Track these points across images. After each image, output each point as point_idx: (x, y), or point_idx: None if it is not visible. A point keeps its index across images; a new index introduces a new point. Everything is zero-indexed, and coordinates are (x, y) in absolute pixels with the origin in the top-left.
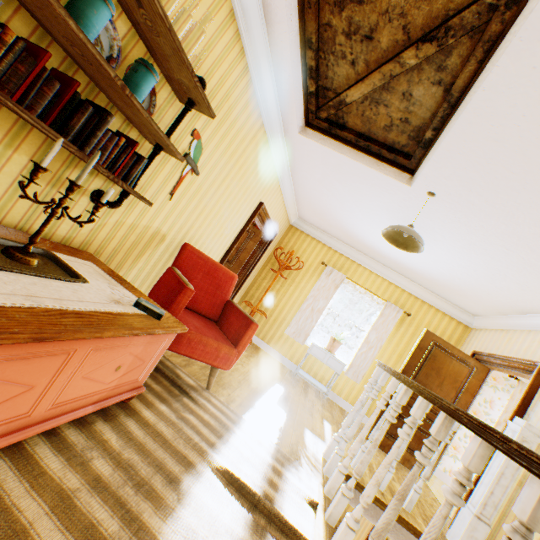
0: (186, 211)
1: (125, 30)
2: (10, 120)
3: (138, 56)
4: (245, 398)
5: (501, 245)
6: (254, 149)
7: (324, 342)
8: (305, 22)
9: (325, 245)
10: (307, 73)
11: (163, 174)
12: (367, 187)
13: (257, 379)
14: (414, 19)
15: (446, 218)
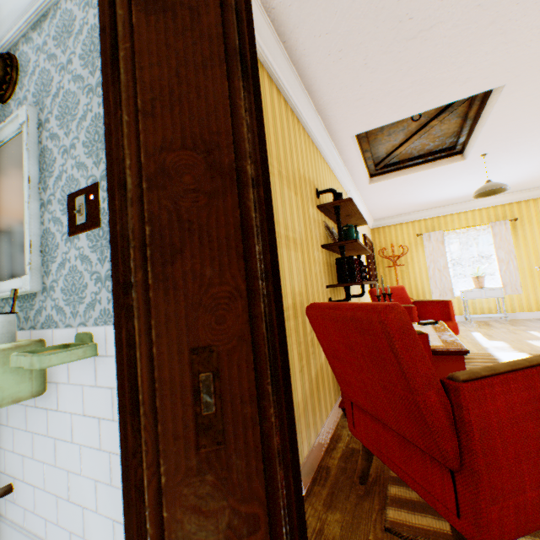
0: None
1: (333, 226)
2: (338, 290)
3: (336, 230)
4: (473, 347)
5: None
6: None
7: (466, 285)
8: (362, 147)
9: (407, 222)
10: (366, 160)
11: None
12: (431, 177)
13: (458, 337)
14: (428, 113)
15: (502, 156)
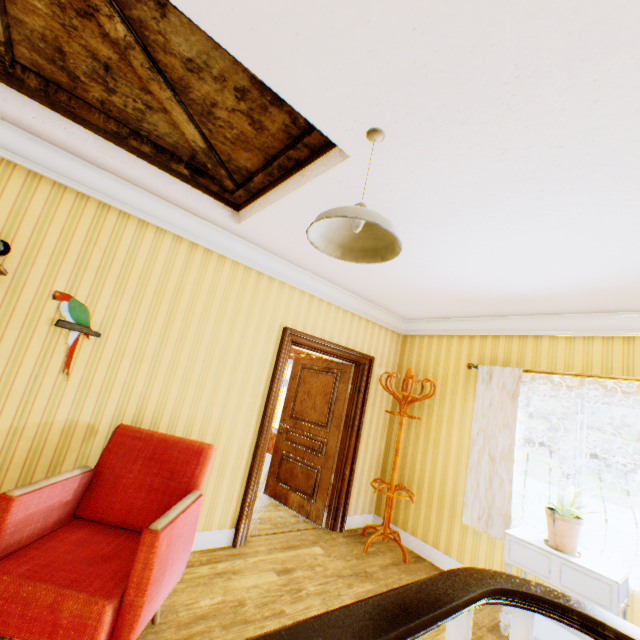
0: (115, 384)
1: None
2: None
3: None
4: None
5: (635, 59)
6: (203, 274)
7: None
8: (93, 123)
9: (461, 336)
10: (162, 162)
11: (32, 355)
12: None
13: None
14: None
15: (460, 142)
